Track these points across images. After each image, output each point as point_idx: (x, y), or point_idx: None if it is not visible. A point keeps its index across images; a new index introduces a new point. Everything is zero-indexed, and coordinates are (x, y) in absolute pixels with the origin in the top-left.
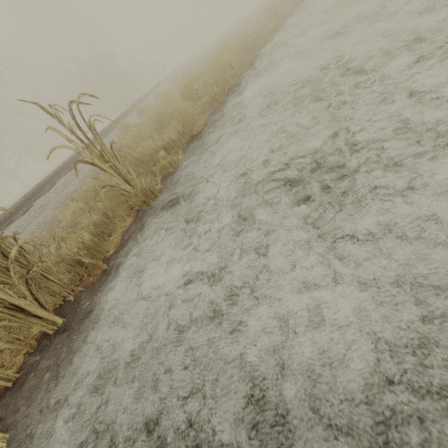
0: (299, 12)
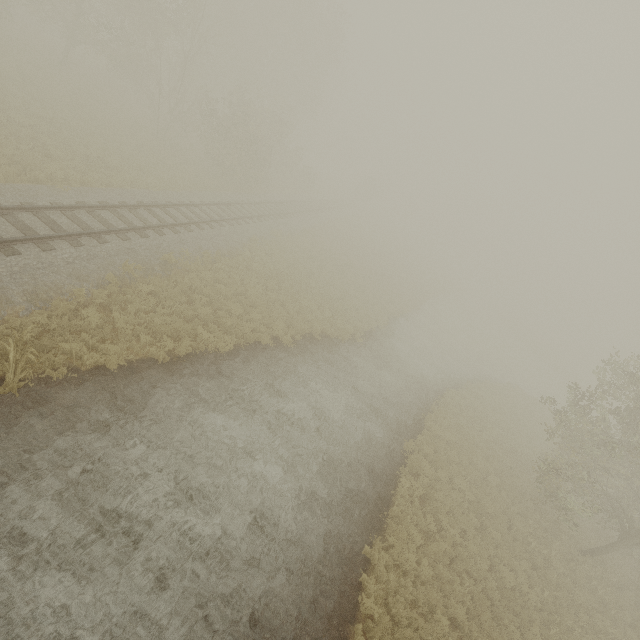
0: (312, 349)
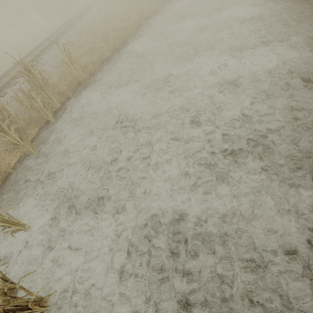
0: (171, 2)
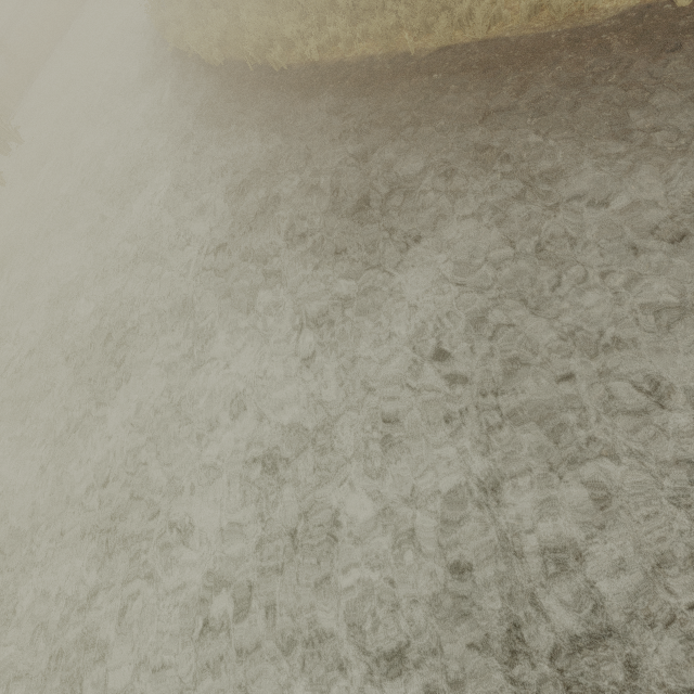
0: None
